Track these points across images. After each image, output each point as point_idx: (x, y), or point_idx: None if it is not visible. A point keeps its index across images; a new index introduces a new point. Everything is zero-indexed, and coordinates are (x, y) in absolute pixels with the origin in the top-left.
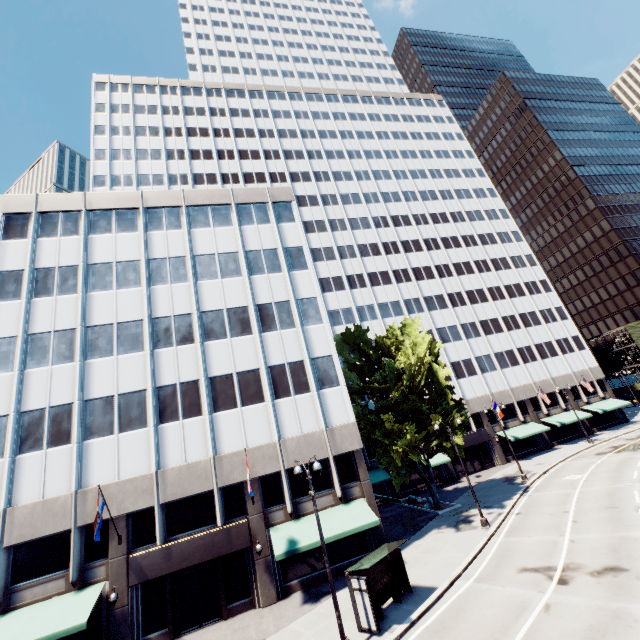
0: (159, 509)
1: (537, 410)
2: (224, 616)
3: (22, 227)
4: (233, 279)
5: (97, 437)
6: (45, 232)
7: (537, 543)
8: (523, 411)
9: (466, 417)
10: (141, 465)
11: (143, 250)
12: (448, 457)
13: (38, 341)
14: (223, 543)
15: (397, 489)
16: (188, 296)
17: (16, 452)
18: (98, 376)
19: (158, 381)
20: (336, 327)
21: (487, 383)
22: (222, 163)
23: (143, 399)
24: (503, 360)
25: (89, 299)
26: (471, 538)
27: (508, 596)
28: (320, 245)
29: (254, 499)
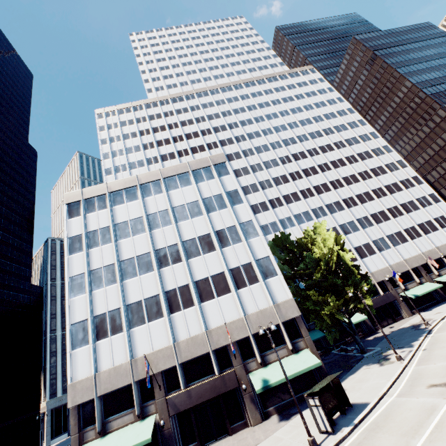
0: (179, 367)
1: (429, 273)
2: (230, 433)
3: (77, 210)
4: (198, 218)
5: (136, 326)
6: (89, 210)
7: (440, 367)
8: (418, 275)
9: (371, 285)
10: (164, 341)
11: (143, 210)
12: (365, 316)
13: (96, 274)
14: (221, 385)
15: (331, 342)
16: (173, 233)
17: (95, 340)
18: (131, 290)
19: (165, 288)
20: (267, 236)
21: (385, 258)
22: (176, 144)
23: (158, 300)
24: (394, 240)
25: (119, 245)
26: (390, 369)
27: (421, 403)
28: (247, 183)
29: (235, 356)
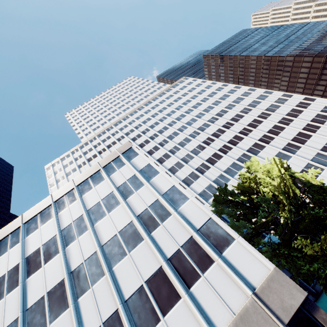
0: None
1: None
2: None
3: None
4: (116, 209)
5: None
6: (0, 253)
7: None
8: None
9: None
10: None
11: (56, 227)
12: None
13: None
14: None
15: None
16: (90, 239)
17: None
18: None
19: None
20: (209, 200)
21: None
22: None
23: None
24: None
25: (27, 284)
26: None
27: None
28: (171, 164)
29: None
